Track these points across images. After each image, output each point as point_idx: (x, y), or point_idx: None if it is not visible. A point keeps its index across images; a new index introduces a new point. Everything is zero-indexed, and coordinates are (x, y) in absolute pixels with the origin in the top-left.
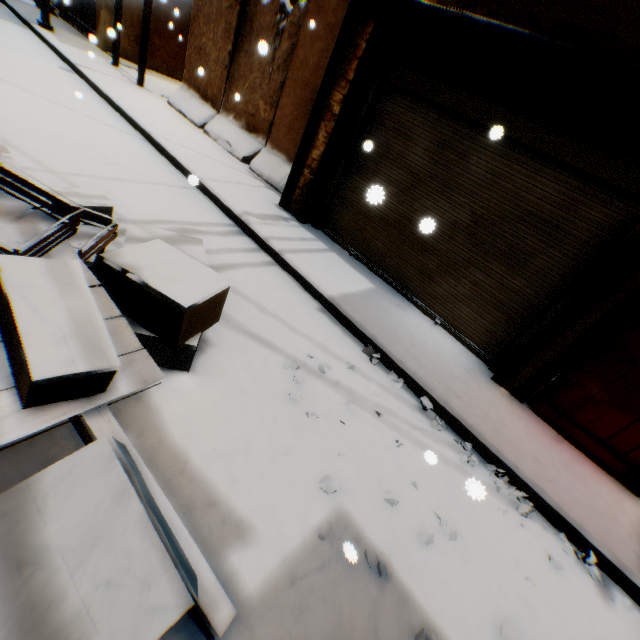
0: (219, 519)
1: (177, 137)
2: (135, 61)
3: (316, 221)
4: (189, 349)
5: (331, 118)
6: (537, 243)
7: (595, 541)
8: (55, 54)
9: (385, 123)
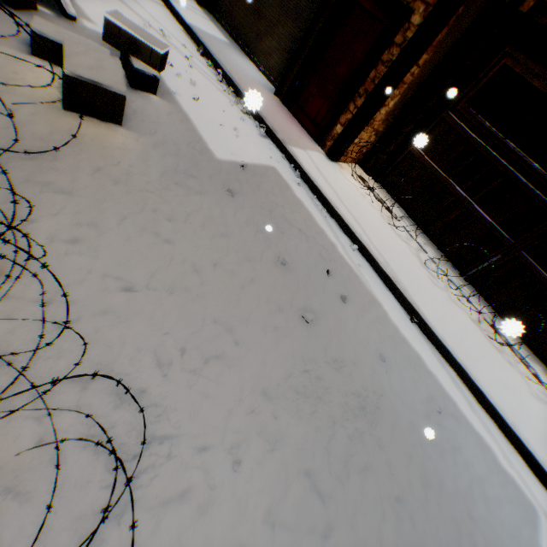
0: (83, 15)
1: None
2: None
3: (209, 6)
4: None
5: None
6: (306, 3)
7: (268, 122)
8: None
9: None
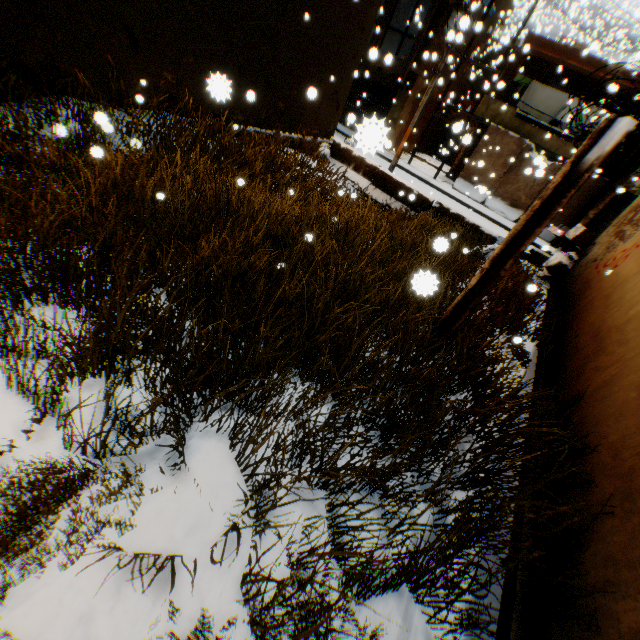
0: None
1: (496, 217)
2: (391, 149)
3: None
4: None
5: (586, 219)
6: None
7: None
8: (399, 168)
9: (607, 221)
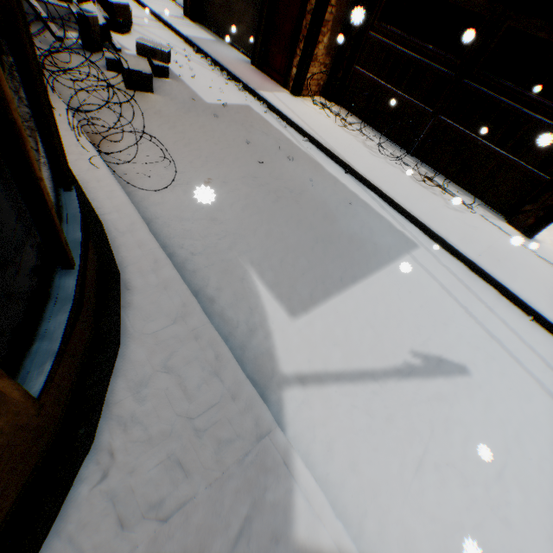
0: (124, 48)
1: None
2: None
3: (199, 20)
4: (120, 23)
5: None
6: None
7: (243, 80)
8: None
9: None
